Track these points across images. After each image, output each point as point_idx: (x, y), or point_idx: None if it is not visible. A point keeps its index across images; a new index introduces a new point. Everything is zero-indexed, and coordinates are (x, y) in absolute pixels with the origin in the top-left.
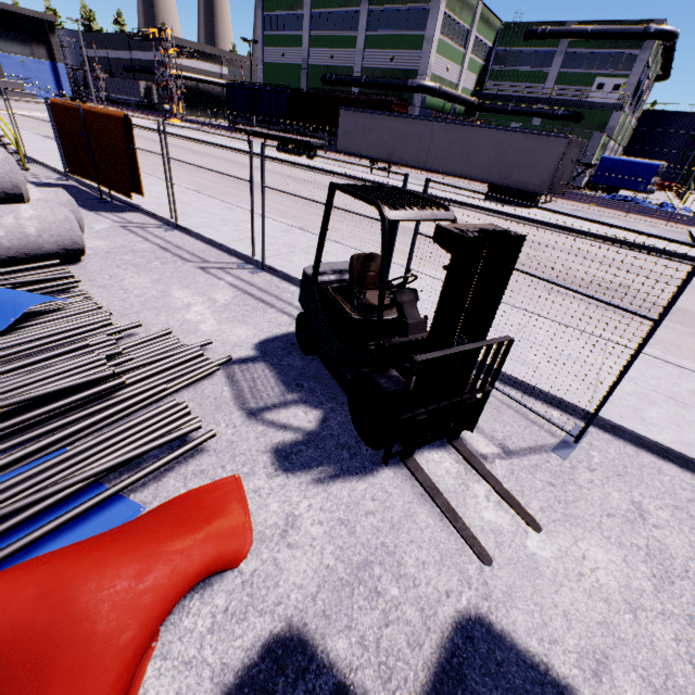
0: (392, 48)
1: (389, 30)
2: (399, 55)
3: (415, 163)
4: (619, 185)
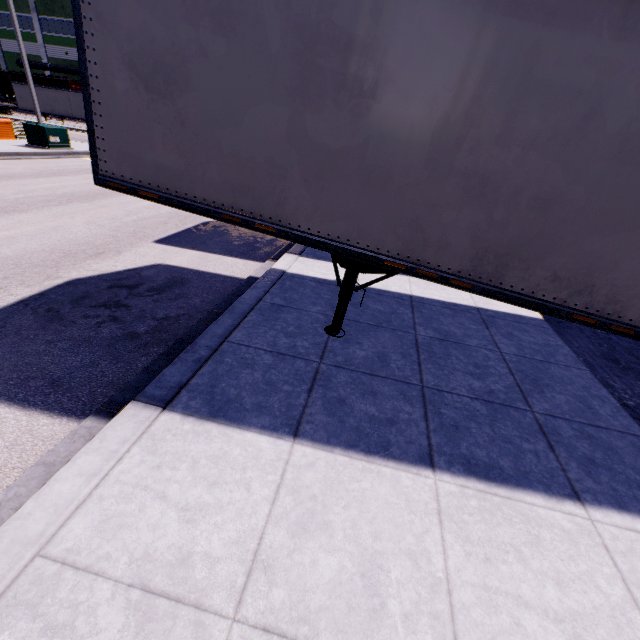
0: (65, 46)
1: (59, 34)
2: (71, 51)
3: (68, 115)
4: None
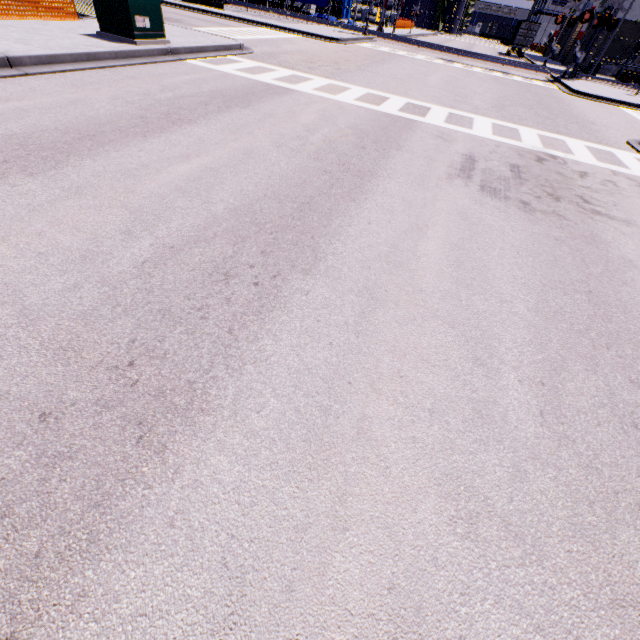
0: None
1: None
2: None
3: None
4: (312, 3)
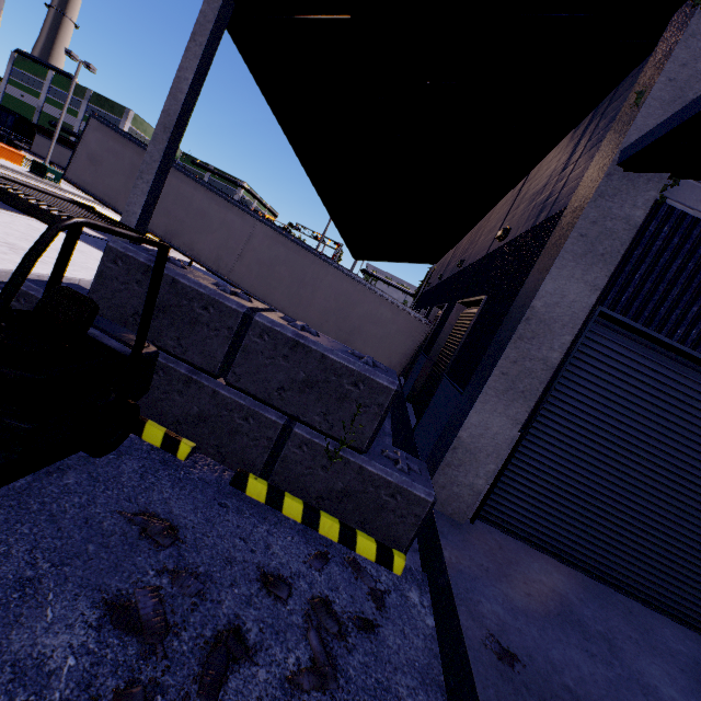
0: None
1: None
2: None
3: None
4: None
